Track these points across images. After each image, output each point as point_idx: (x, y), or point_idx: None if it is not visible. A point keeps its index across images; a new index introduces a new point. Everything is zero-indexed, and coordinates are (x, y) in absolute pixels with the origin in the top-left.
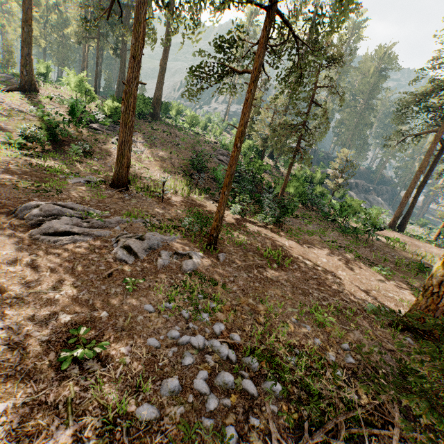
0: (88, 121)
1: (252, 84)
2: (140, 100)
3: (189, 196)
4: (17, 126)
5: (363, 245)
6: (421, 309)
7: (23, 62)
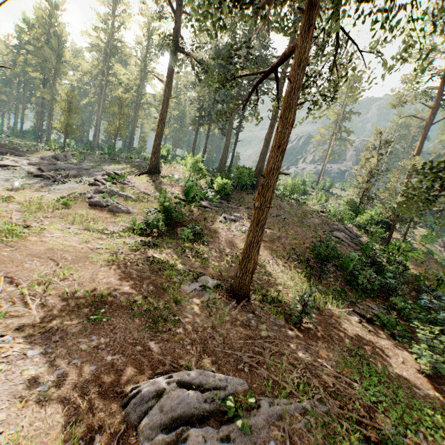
0: (198, 198)
1: None
2: (245, 173)
3: (324, 308)
4: (141, 209)
5: None
6: None
7: (153, 151)
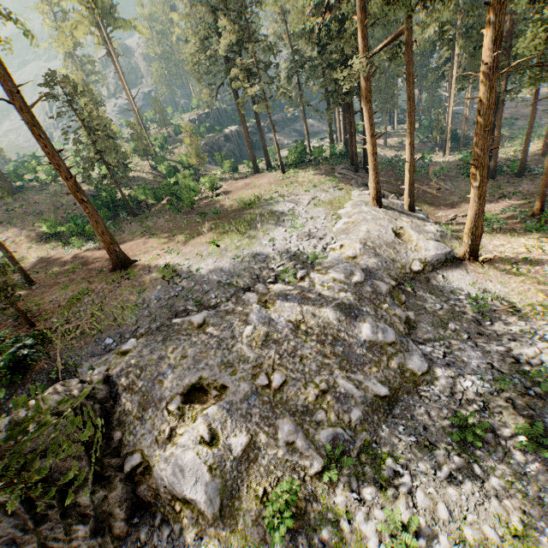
0: None
1: None
2: None
3: (45, 257)
4: None
5: (179, 217)
6: (112, 260)
7: None
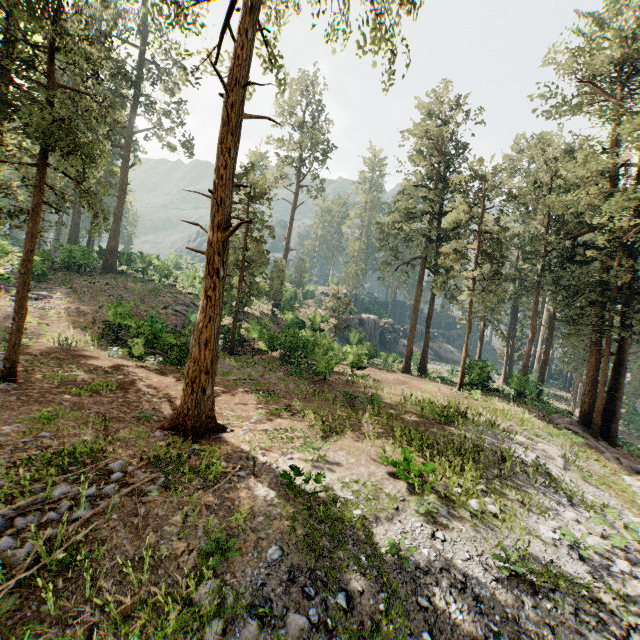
0: None
1: (30, 220)
2: (76, 251)
3: (77, 347)
4: None
5: (302, 382)
6: (182, 404)
7: None
